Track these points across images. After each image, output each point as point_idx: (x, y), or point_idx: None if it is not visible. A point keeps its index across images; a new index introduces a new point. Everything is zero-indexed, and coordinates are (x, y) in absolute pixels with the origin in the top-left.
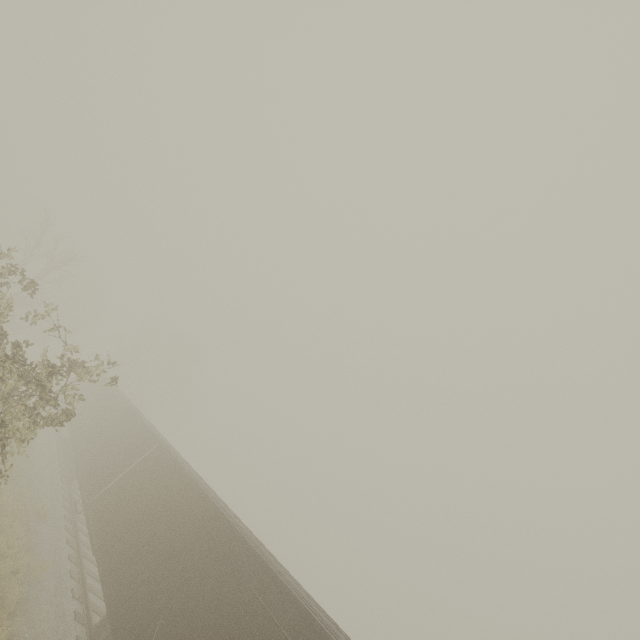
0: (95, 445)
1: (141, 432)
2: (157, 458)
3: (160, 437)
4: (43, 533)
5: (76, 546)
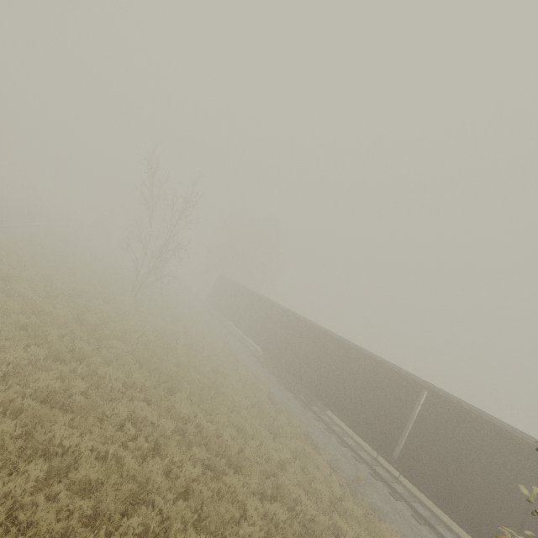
0: (320, 377)
1: (376, 368)
2: (449, 414)
3: (404, 372)
4: (381, 503)
5: (398, 496)
